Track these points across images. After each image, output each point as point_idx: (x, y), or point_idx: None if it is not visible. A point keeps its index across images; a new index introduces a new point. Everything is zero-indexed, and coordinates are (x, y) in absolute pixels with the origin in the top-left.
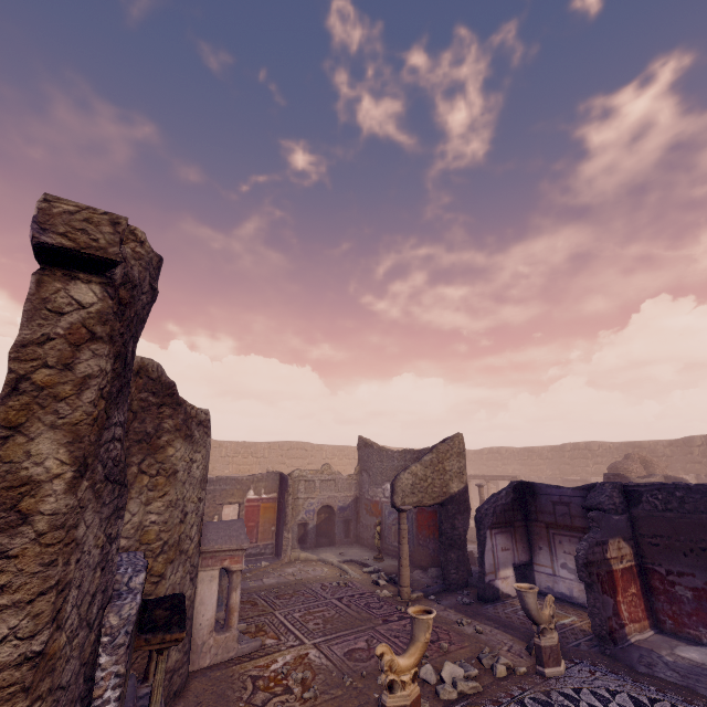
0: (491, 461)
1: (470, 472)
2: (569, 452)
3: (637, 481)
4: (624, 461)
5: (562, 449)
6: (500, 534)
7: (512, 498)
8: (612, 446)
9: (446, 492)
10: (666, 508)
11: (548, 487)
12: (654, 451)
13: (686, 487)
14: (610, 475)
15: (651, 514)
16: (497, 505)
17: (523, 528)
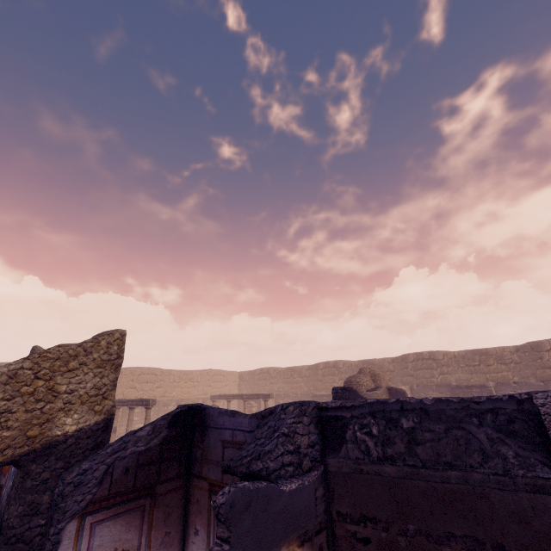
0: (261, 380)
1: (243, 391)
2: (322, 370)
3: (365, 394)
4: (358, 374)
5: (317, 367)
6: (112, 520)
7: (163, 439)
8: (353, 364)
9: (38, 435)
10: (385, 455)
11: (221, 415)
12: (382, 367)
13: (419, 408)
14: (338, 389)
15: (359, 467)
16: (121, 457)
17: (175, 493)
